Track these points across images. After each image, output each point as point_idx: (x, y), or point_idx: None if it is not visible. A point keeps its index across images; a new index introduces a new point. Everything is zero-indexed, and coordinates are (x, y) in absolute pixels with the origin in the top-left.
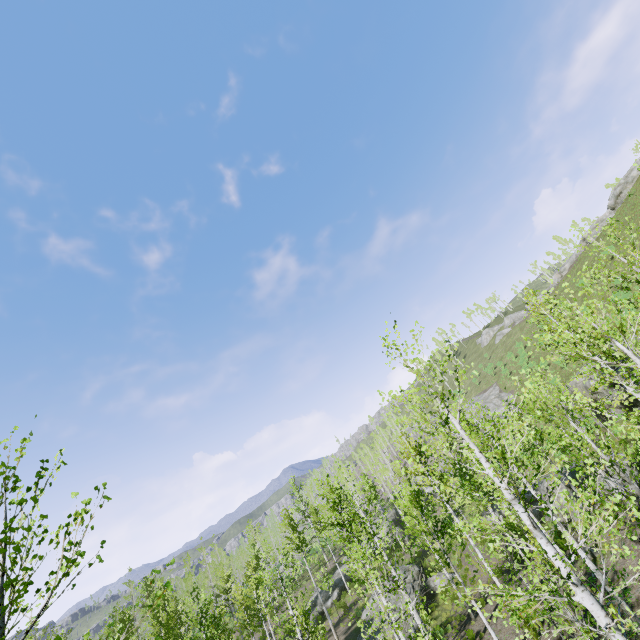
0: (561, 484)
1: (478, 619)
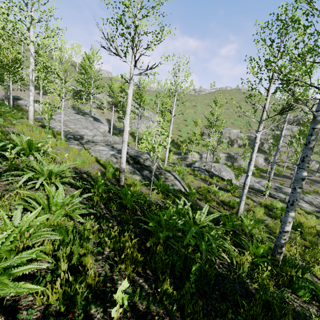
0: (262, 156)
1: None
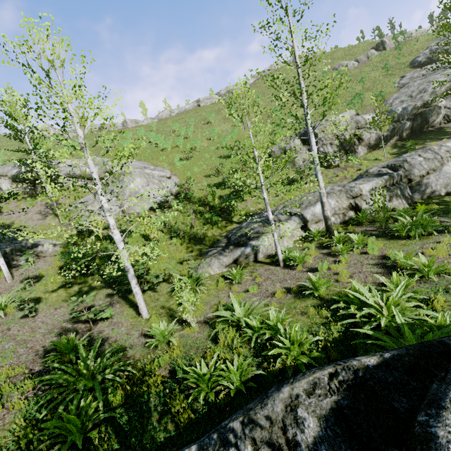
0: None
1: None
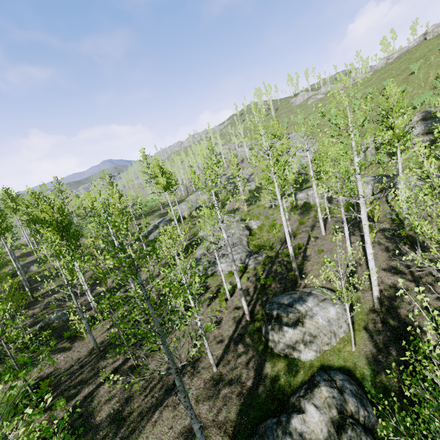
0: (370, 182)
1: (297, 240)
